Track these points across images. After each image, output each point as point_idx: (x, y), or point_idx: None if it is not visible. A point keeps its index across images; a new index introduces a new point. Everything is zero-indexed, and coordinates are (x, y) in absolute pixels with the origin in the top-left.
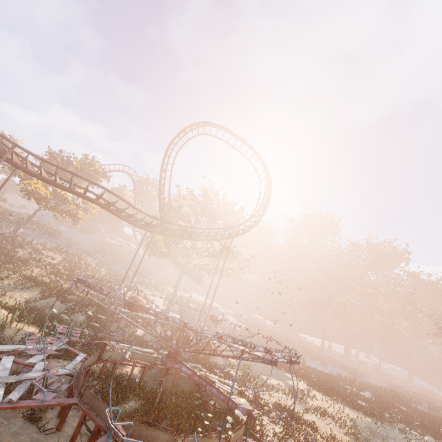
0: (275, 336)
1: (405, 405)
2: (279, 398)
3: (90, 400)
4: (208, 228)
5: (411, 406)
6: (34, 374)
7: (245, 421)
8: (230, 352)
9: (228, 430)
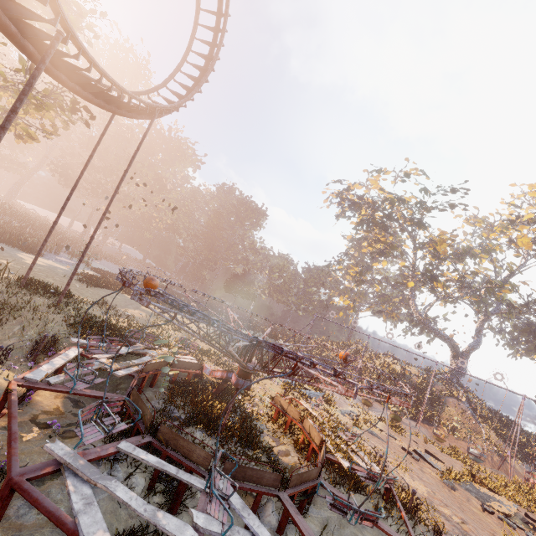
0: (30, 223)
1: (179, 295)
2: (172, 336)
3: (298, 479)
4: (131, 93)
5: (183, 294)
6: (262, 533)
7: (278, 393)
8: (57, 282)
9: (259, 403)
